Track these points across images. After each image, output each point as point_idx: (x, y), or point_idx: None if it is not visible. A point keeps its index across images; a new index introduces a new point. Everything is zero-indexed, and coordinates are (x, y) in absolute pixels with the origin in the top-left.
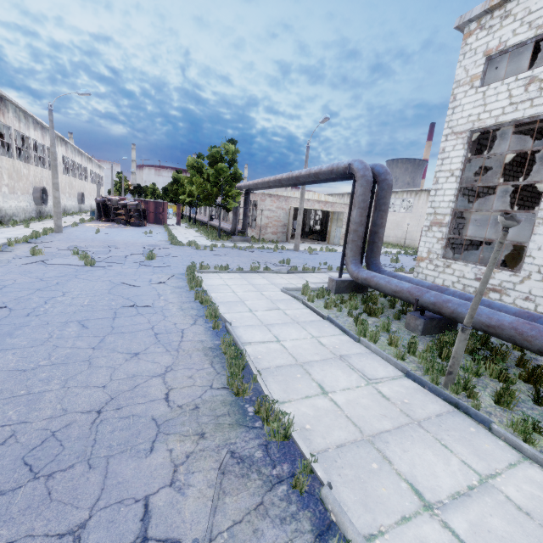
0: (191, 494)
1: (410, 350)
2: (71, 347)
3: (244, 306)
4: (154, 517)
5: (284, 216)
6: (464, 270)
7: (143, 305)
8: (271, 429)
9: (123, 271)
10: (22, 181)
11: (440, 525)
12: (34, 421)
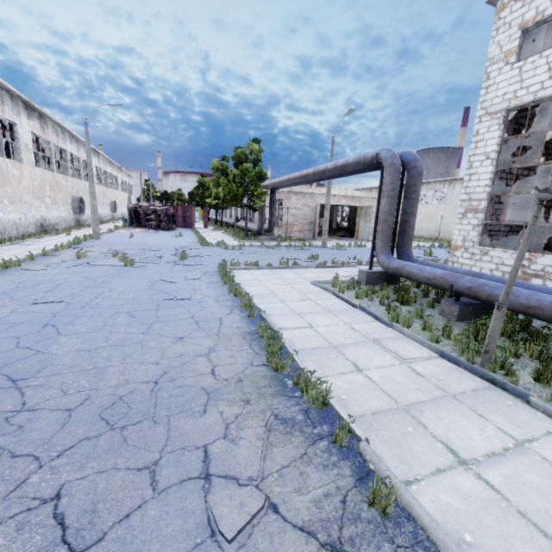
0: (243, 444)
1: (444, 334)
2: (124, 332)
3: (276, 298)
4: (214, 460)
5: (310, 214)
6: (503, 256)
7: (182, 298)
8: (311, 396)
9: (159, 269)
10: (62, 193)
11: (475, 477)
12: (103, 388)
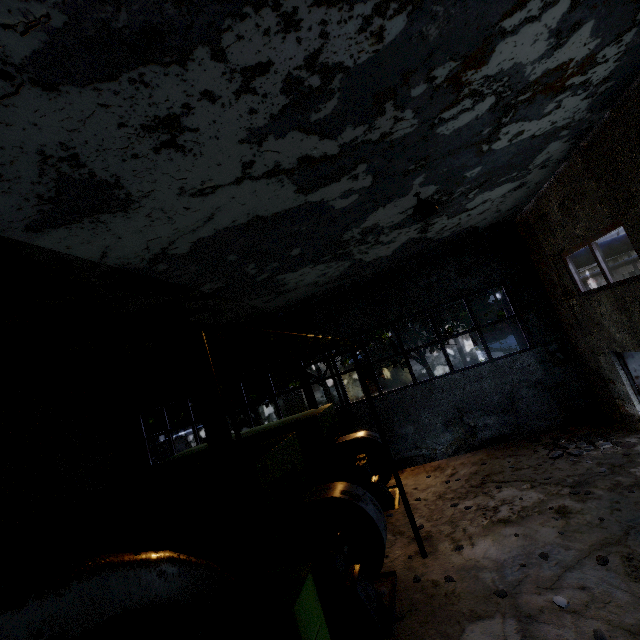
0: None
1: None
2: None
3: None
4: None
5: None
6: None
7: None
8: None
9: None
10: None
11: None
12: None
